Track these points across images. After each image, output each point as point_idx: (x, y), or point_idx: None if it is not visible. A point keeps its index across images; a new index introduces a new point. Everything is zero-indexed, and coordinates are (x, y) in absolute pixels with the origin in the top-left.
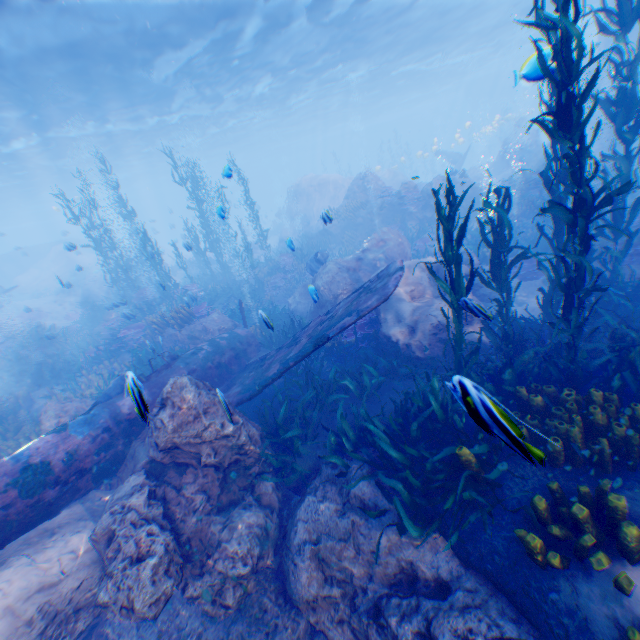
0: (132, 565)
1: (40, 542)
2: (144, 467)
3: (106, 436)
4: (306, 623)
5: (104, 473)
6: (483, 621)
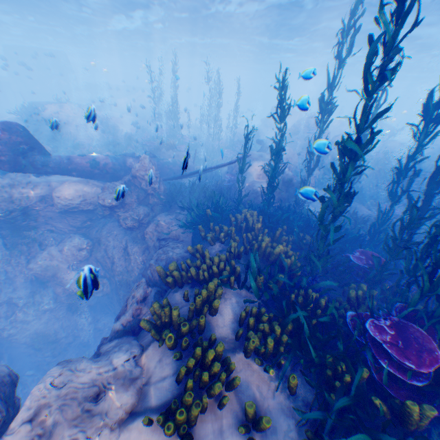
0: (109, 193)
1: (89, 184)
2: (124, 180)
3: (118, 166)
4: (146, 246)
5: (113, 178)
6: (180, 243)
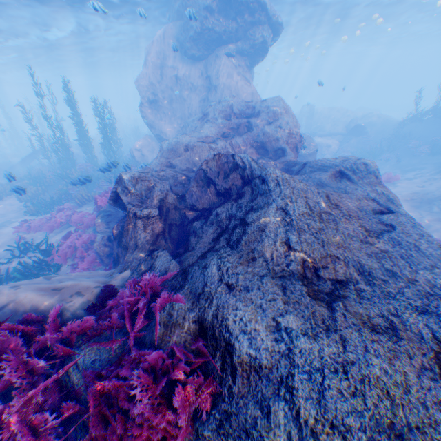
0: None
1: None
2: None
3: None
4: None
5: None
6: None
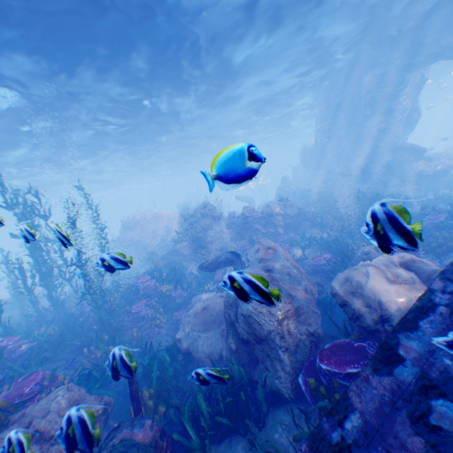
0: None
1: None
2: None
3: None
4: None
5: None
6: None
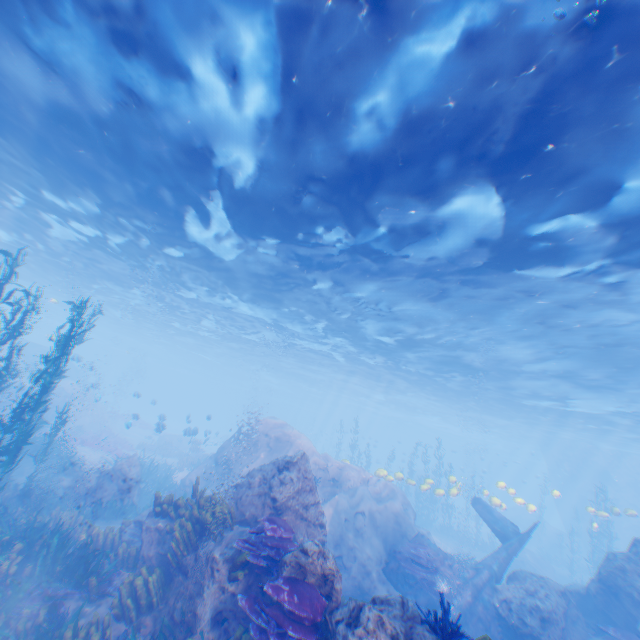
0: None
1: None
2: None
3: None
4: None
5: None
6: None
